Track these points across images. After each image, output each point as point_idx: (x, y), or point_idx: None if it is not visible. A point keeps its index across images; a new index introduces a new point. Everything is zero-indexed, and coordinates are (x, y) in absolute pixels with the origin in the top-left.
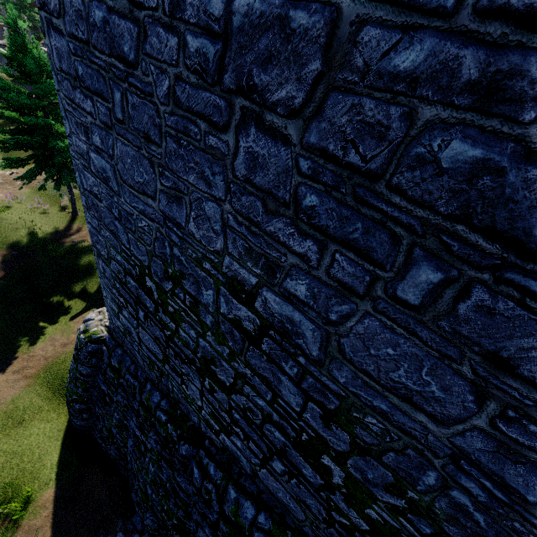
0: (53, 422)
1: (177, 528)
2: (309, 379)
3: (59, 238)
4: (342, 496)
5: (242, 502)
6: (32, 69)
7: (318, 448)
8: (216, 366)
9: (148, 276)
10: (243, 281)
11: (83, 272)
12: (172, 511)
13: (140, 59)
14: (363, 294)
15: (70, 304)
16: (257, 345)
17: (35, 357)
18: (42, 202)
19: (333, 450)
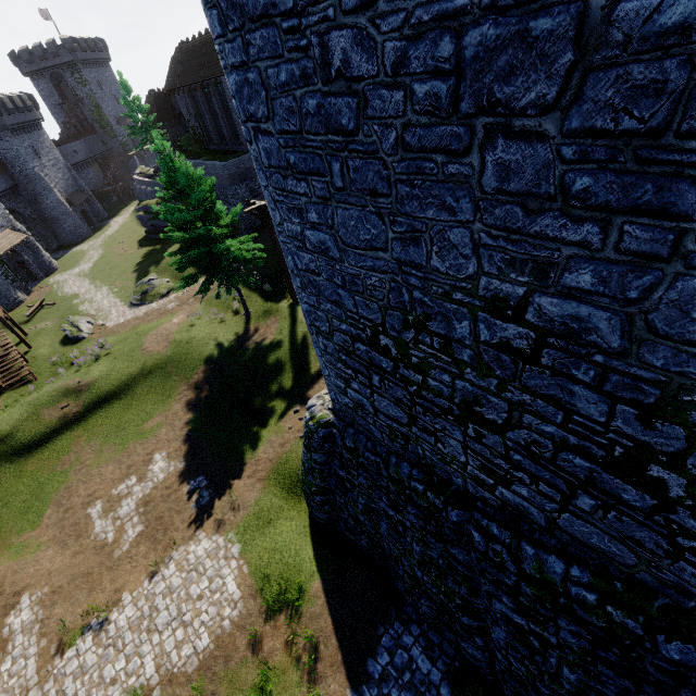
0: (296, 520)
1: (462, 609)
2: (612, 378)
3: (243, 343)
4: (688, 511)
5: (545, 557)
6: (184, 183)
7: (640, 459)
8: (482, 405)
9: (383, 333)
10: (507, 296)
11: (274, 370)
12: (452, 590)
13: (361, 125)
14: (668, 255)
15: (273, 405)
16: (534, 362)
17: (261, 460)
18: (217, 312)
19: (662, 454)
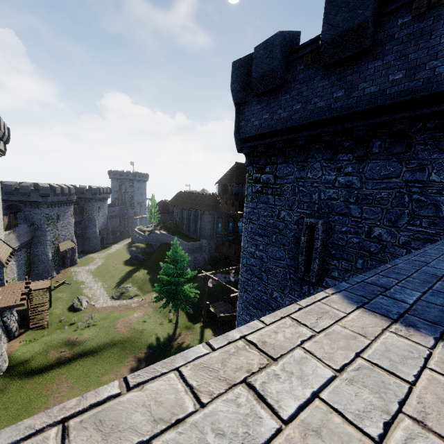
0: None
1: None
2: None
3: (171, 341)
4: None
5: None
6: (178, 258)
7: None
8: None
9: None
10: None
11: None
12: None
13: (277, 309)
14: None
15: None
16: None
17: None
18: (160, 317)
19: None
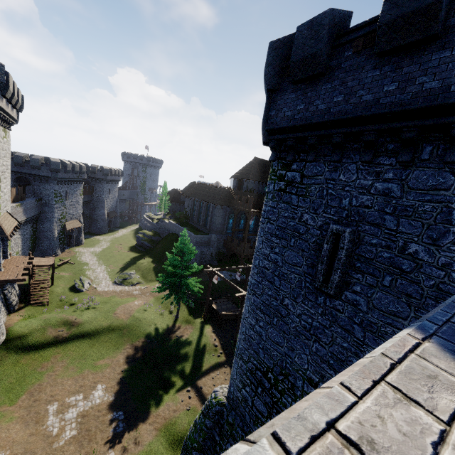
0: None
1: None
2: None
3: (170, 333)
4: None
5: None
6: (185, 250)
7: None
8: None
9: (271, 372)
10: (313, 379)
11: (182, 358)
12: None
13: (286, 317)
14: None
15: (175, 380)
16: None
17: (159, 415)
18: (160, 308)
19: None
